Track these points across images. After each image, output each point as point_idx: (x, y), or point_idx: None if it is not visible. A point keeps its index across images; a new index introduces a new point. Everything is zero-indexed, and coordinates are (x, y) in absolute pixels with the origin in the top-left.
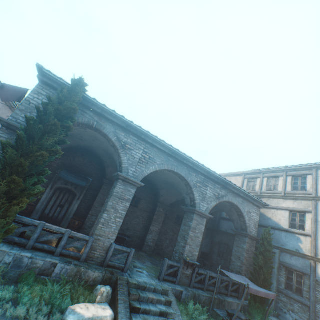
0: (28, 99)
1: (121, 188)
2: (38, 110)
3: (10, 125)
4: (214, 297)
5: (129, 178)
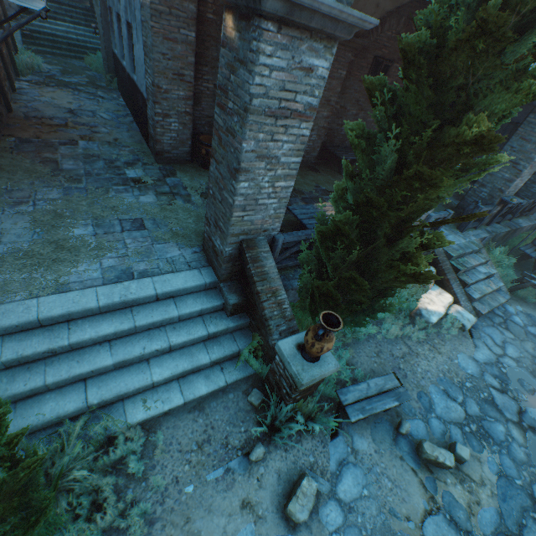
0: None
1: None
2: None
3: (291, 6)
4: (511, 230)
5: None
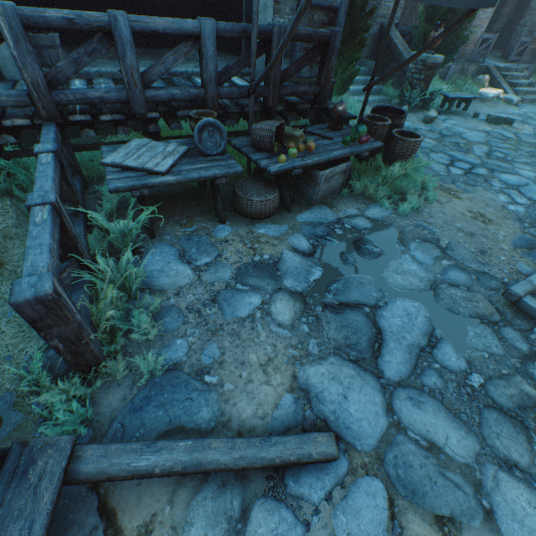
0: None
1: None
2: None
3: None
4: None
5: None
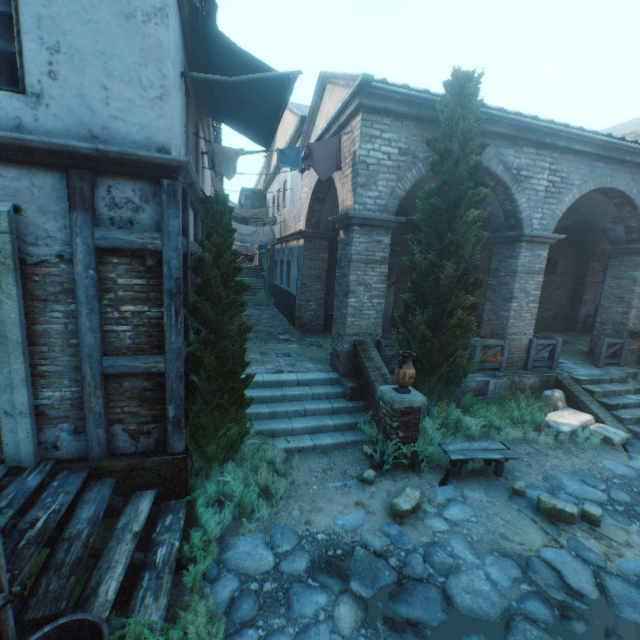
0: (362, 160)
1: (525, 256)
2: (444, 183)
3: (364, 220)
4: None
5: (539, 236)
